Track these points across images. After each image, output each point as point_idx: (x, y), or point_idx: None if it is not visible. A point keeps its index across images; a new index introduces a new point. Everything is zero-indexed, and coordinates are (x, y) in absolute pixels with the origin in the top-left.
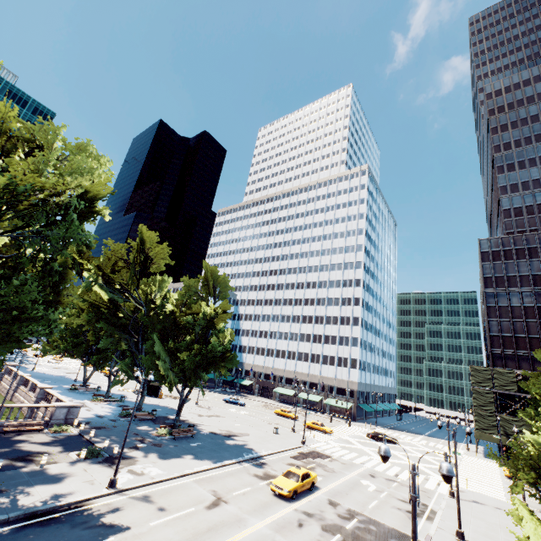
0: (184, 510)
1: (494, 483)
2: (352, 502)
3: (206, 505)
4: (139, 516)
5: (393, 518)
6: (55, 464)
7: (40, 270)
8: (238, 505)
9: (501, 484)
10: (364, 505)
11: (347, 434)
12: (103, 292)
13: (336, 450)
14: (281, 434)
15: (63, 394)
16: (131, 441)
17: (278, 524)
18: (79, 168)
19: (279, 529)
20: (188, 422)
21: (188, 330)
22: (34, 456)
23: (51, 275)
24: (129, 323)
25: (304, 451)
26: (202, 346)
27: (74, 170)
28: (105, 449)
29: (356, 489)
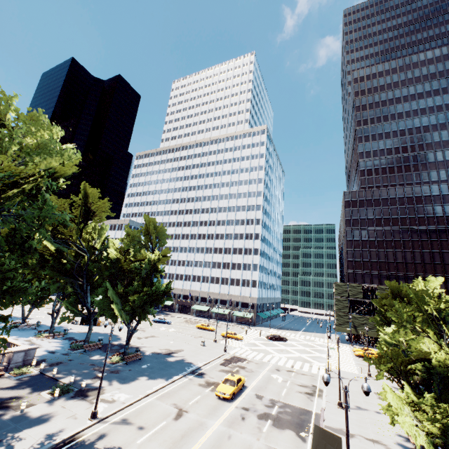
0: (159, 425)
1: (350, 362)
2: (270, 393)
3: (173, 417)
4: (126, 437)
5: (298, 400)
6: (33, 406)
7: (20, 247)
8: (196, 412)
9: (354, 362)
10: (279, 394)
11: (252, 338)
12: (49, 243)
13: (249, 353)
14: (207, 346)
15: (5, 333)
16: (91, 372)
17: (228, 421)
18: (47, 147)
19: (230, 425)
20: (131, 346)
21: (133, 274)
22: (8, 402)
23: (31, 252)
24: (74, 268)
25: (228, 358)
26: (148, 287)
27: (43, 148)
28: (72, 384)
29: (270, 382)
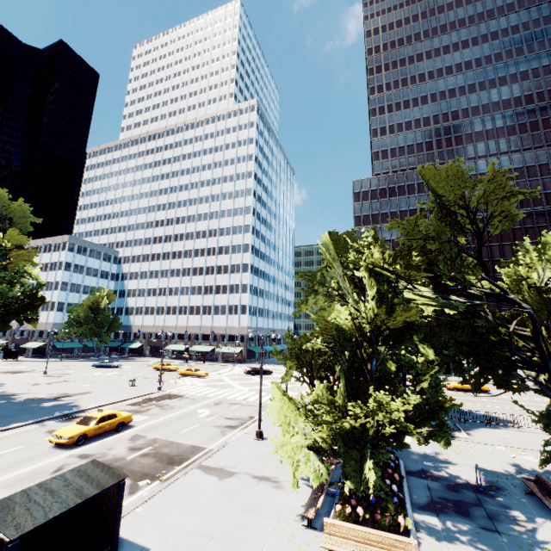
0: None
1: None
2: (164, 432)
3: None
4: None
5: (202, 436)
6: None
7: None
8: None
9: None
10: (178, 431)
11: (226, 374)
12: None
13: (196, 390)
14: (138, 386)
15: None
16: None
17: (19, 478)
18: None
19: (13, 483)
20: (4, 393)
21: None
22: None
23: None
24: None
25: (154, 396)
26: None
27: None
28: None
29: (184, 418)
